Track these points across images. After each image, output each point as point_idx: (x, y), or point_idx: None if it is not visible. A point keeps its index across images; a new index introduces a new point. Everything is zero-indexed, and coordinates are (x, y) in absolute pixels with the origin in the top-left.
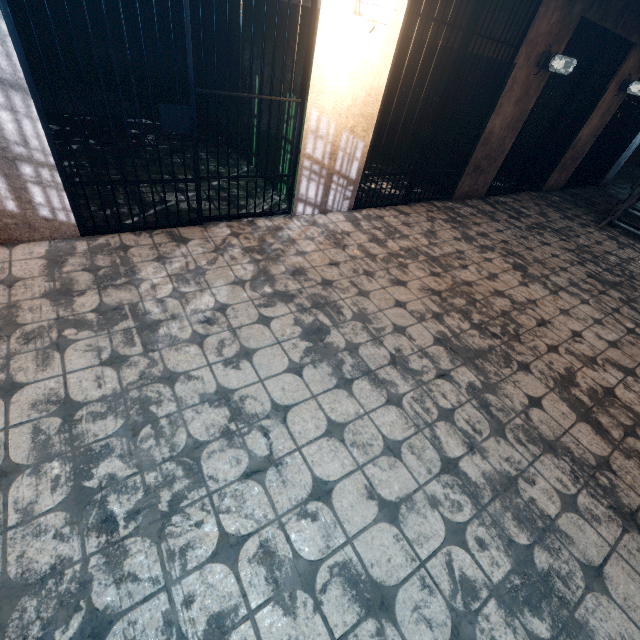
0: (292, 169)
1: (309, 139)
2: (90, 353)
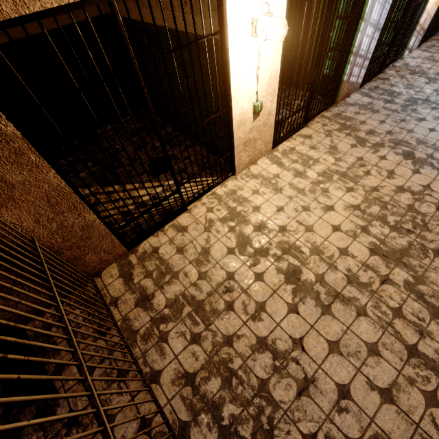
0: (409, 33)
1: (423, 15)
2: (425, 109)
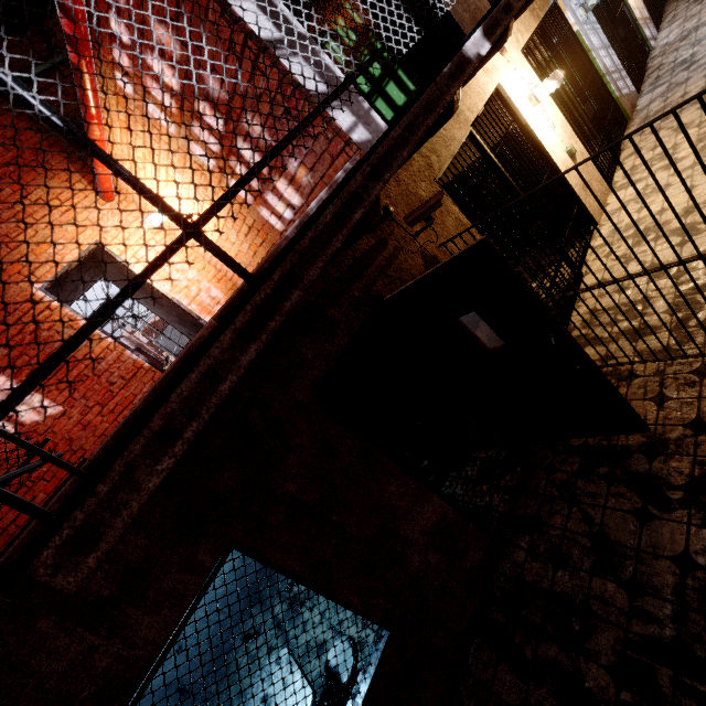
0: (637, 32)
1: (634, 13)
2: None
